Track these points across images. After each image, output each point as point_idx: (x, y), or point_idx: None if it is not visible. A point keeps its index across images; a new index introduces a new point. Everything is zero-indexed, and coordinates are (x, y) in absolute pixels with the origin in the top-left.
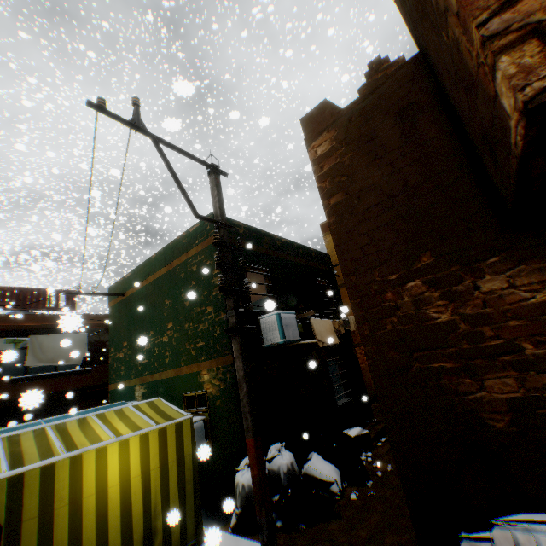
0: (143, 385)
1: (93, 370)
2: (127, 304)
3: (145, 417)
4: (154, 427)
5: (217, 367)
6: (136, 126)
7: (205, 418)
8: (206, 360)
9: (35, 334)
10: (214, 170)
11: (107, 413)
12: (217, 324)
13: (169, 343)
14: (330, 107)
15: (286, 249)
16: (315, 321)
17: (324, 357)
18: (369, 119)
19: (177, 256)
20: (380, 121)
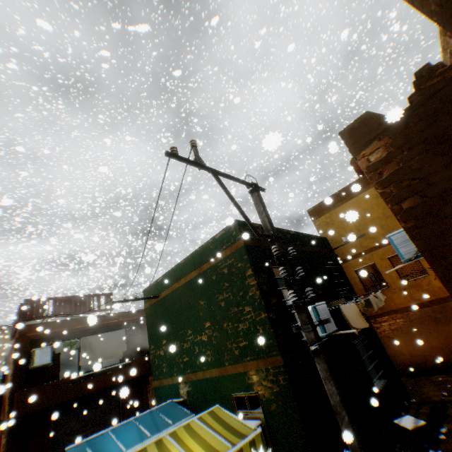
0: (187, 382)
1: (132, 363)
2: (162, 305)
3: (216, 434)
4: (233, 450)
5: (266, 367)
6: (200, 164)
7: (261, 422)
8: (251, 360)
9: (84, 335)
10: (255, 188)
11: (178, 430)
12: (259, 324)
13: (209, 342)
14: (375, 117)
15: (295, 240)
16: (344, 308)
17: (351, 339)
18: (433, 121)
19: (206, 260)
20: (450, 122)
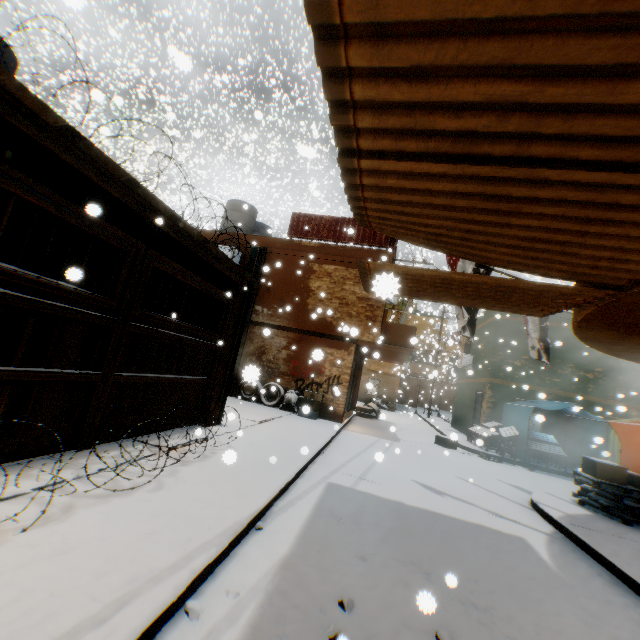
0: (550, 394)
1: None
2: None
3: None
4: None
5: None
6: None
7: None
8: (634, 404)
9: None
10: None
11: None
12: None
13: (593, 380)
14: None
15: None
16: None
17: None
18: None
19: None
20: None
